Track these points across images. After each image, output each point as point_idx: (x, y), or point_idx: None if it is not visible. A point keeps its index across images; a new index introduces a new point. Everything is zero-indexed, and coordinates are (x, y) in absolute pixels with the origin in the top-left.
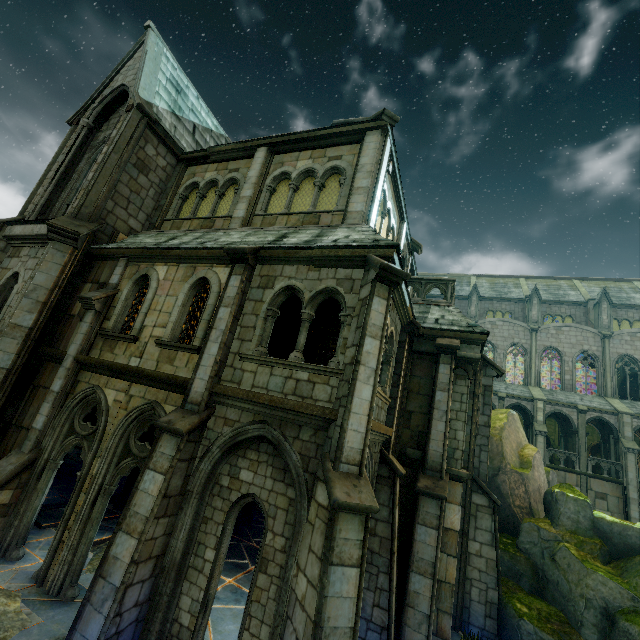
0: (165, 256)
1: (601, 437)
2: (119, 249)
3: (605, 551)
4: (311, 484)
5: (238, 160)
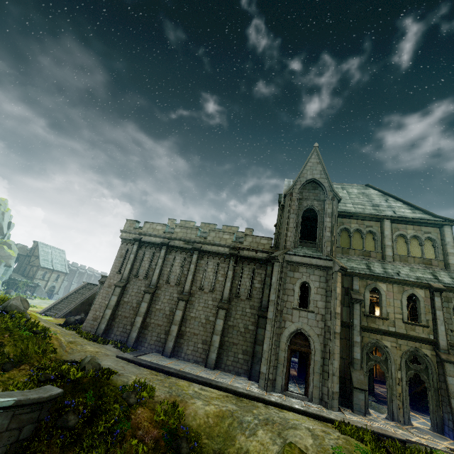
0: (385, 280)
1: None
2: (353, 272)
3: None
4: None
5: (369, 221)
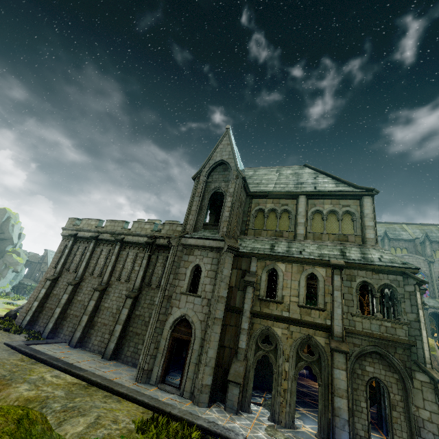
0: (283, 259)
1: (436, 323)
2: (251, 253)
3: None
4: (410, 372)
5: (285, 199)
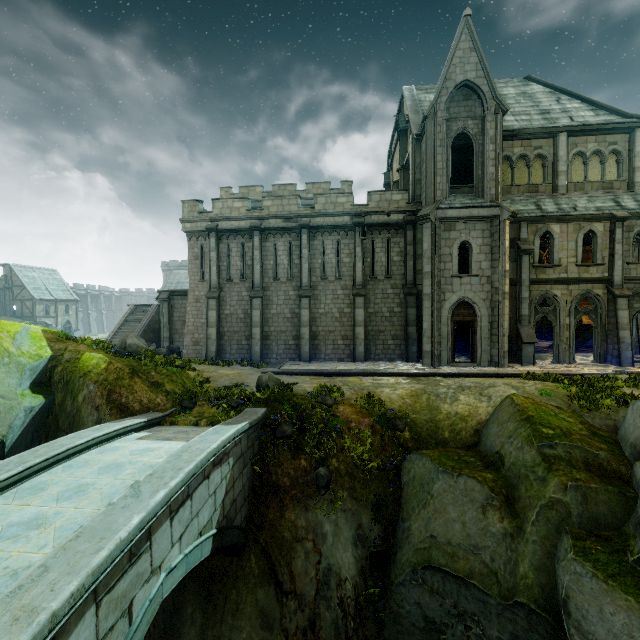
0: (559, 220)
1: None
2: (521, 217)
3: None
4: None
5: (538, 139)
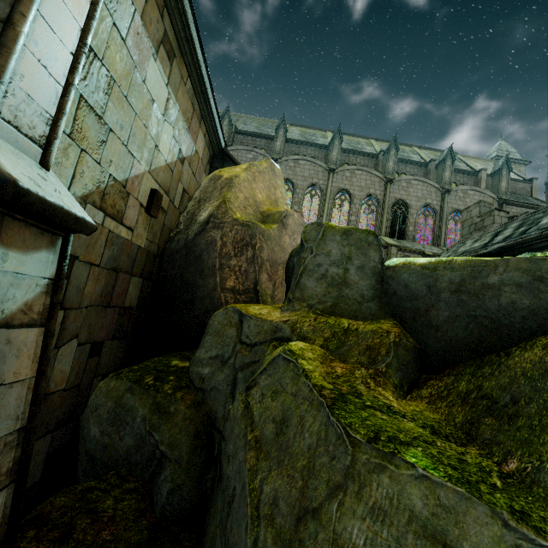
0: None
1: None
2: None
3: (409, 350)
4: None
5: None
